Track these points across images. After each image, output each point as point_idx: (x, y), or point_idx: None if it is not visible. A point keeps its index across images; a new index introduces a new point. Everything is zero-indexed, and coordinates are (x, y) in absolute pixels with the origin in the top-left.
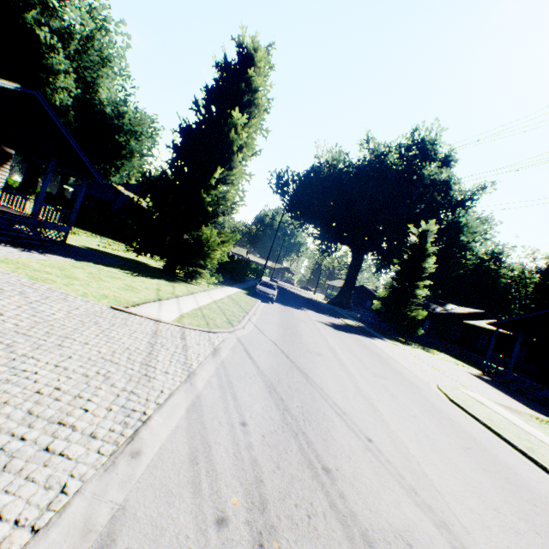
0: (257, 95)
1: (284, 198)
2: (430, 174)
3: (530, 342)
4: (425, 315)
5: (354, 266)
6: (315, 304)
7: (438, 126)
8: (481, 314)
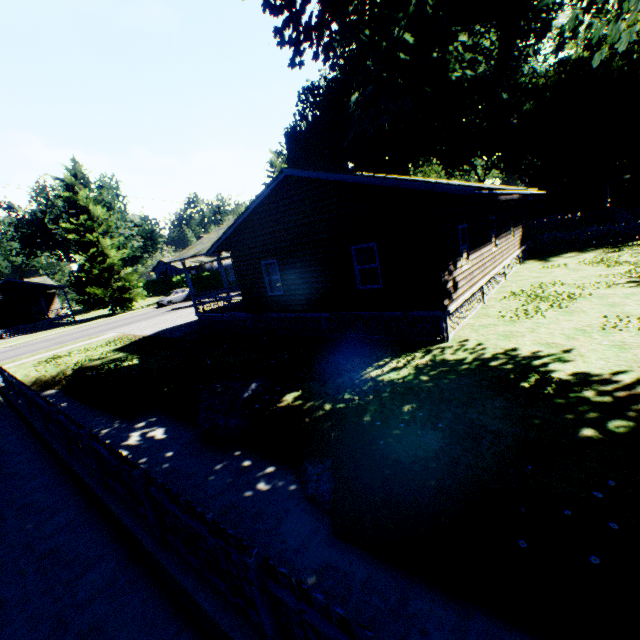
0: (80, 196)
1: None
2: None
3: None
4: None
5: None
6: None
7: None
8: None
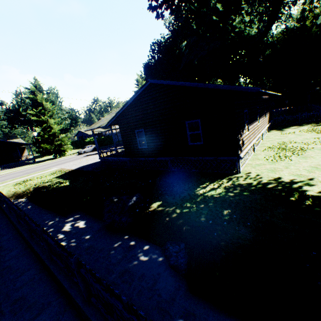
0: (38, 97)
1: None
2: None
3: None
4: None
5: None
6: None
7: None
8: None
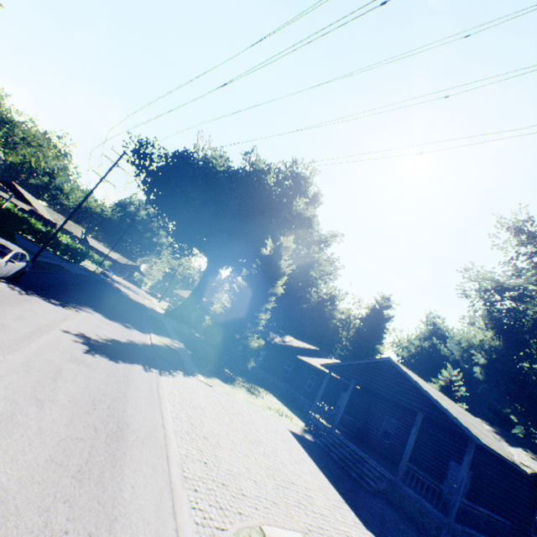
0: None
1: (140, 171)
2: (298, 208)
3: (354, 389)
4: (261, 344)
5: (207, 277)
6: (133, 310)
7: (314, 167)
8: (315, 351)
